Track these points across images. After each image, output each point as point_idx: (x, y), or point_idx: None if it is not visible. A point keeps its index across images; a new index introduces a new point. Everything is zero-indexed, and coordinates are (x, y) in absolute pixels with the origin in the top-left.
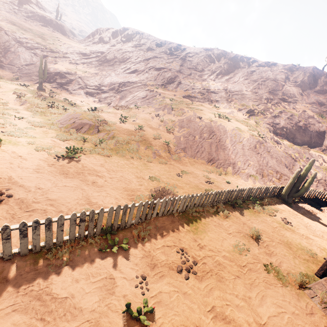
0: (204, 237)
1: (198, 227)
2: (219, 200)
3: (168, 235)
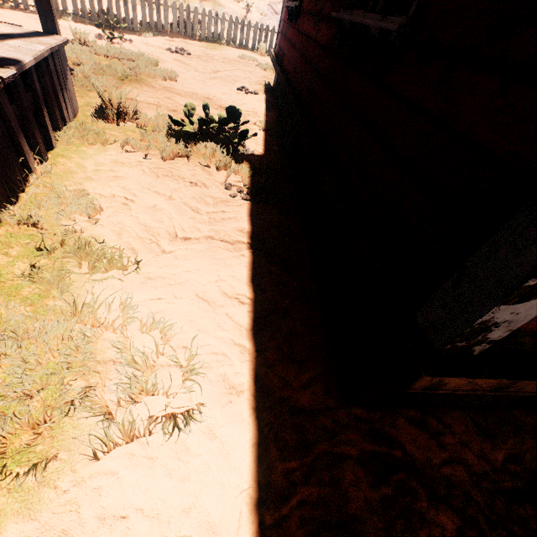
0: (215, 51)
1: (216, 48)
2: (269, 46)
3: (176, 42)
